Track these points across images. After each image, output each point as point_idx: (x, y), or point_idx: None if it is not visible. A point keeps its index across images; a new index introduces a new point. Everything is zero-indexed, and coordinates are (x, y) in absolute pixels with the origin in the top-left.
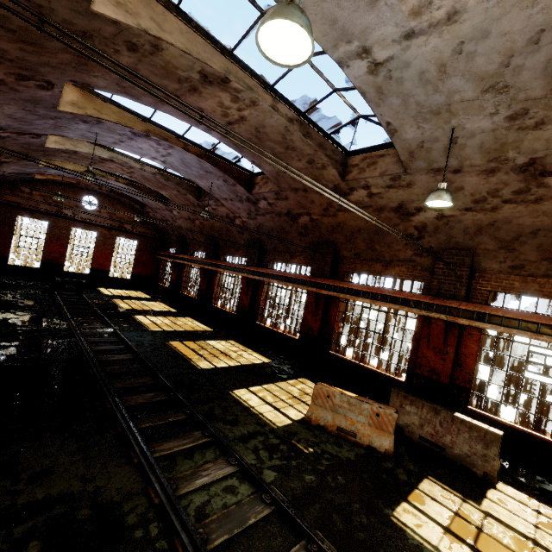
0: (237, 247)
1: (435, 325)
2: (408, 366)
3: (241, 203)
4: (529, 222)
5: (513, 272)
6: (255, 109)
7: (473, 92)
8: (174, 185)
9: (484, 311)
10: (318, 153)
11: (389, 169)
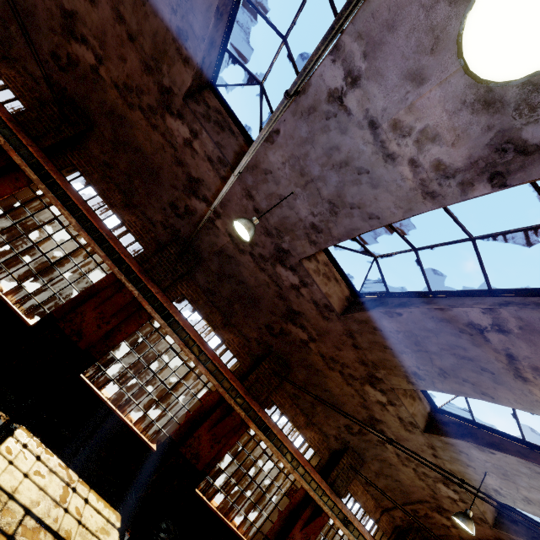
0: (135, 205)
1: (322, 518)
2: (268, 534)
3: (260, 229)
4: (402, 477)
5: (363, 484)
6: (539, 401)
7: (526, 494)
8: (209, 35)
9: (351, 520)
10: (438, 391)
11: (418, 416)
